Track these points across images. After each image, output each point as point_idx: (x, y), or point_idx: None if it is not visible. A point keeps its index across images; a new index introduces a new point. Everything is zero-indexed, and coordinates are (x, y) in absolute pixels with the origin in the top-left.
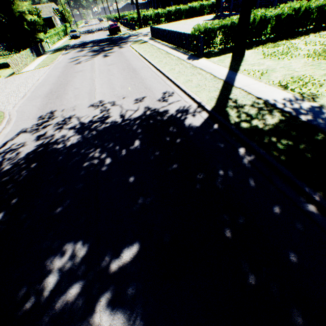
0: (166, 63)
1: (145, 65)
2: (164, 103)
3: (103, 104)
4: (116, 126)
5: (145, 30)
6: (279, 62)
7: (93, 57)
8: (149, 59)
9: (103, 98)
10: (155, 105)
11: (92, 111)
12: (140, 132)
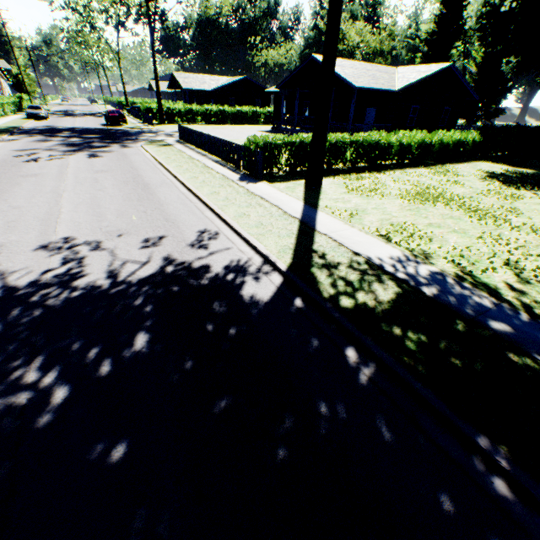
0: (204, 181)
1: (168, 181)
2: (202, 251)
3: (73, 245)
4: (97, 297)
5: (170, 128)
6: (370, 201)
7: (68, 155)
8: (175, 172)
9: (74, 231)
10: (185, 254)
11: (44, 259)
12: (150, 313)
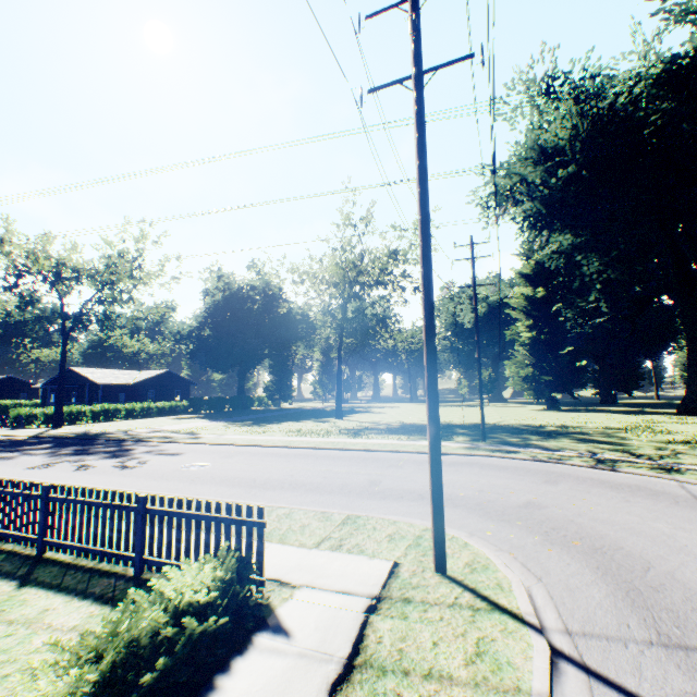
0: None
1: None
2: None
3: None
4: None
5: None
6: (87, 427)
7: None
8: None
9: None
10: None
11: None
12: None
